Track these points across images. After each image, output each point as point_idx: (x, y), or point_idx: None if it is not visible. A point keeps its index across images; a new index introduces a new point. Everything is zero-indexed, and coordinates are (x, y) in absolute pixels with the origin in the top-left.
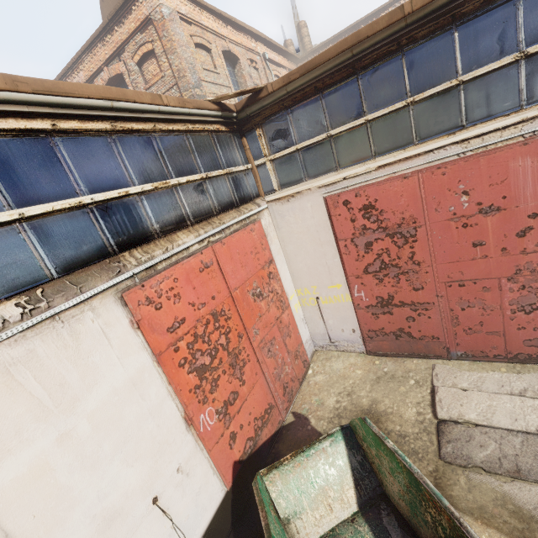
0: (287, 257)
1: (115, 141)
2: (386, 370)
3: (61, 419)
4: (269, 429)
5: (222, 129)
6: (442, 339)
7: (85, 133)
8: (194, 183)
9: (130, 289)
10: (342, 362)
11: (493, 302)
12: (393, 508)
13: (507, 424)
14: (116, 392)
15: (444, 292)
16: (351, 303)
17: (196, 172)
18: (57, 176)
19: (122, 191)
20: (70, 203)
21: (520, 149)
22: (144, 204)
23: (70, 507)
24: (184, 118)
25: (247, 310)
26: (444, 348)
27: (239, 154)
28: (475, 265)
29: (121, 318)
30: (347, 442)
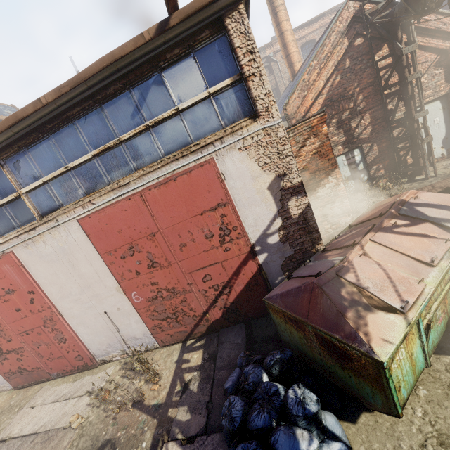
0: None
1: None
2: (12, 402)
3: None
4: None
5: None
6: (42, 367)
7: None
8: None
9: None
10: None
11: (47, 340)
12: None
13: (27, 431)
14: None
15: (23, 340)
16: None
17: None
18: None
19: None
20: None
21: (0, 260)
22: None
23: None
24: None
25: None
26: (47, 373)
27: None
28: (25, 321)
29: None
30: None
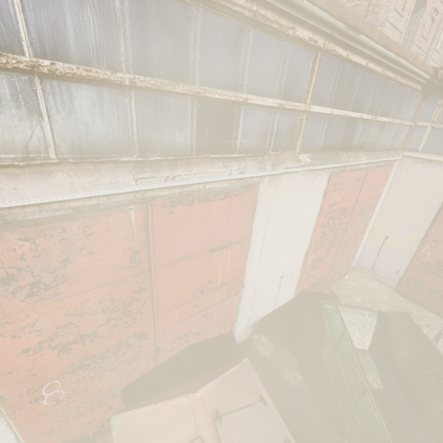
0: (386, 199)
1: (375, 81)
2: (406, 306)
3: (289, 218)
4: (317, 288)
5: (419, 89)
6: None
7: (370, 72)
8: (383, 123)
9: (334, 174)
10: (373, 284)
11: None
12: (391, 362)
13: None
14: (303, 220)
15: None
16: (413, 254)
17: (388, 116)
18: (348, 95)
19: (361, 115)
20: (345, 113)
21: None
22: (360, 127)
23: (272, 254)
24: (412, 75)
25: (353, 218)
26: None
27: (413, 112)
28: None
29: (323, 186)
30: (379, 320)
